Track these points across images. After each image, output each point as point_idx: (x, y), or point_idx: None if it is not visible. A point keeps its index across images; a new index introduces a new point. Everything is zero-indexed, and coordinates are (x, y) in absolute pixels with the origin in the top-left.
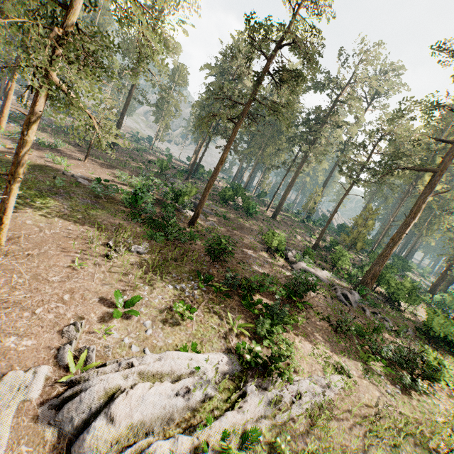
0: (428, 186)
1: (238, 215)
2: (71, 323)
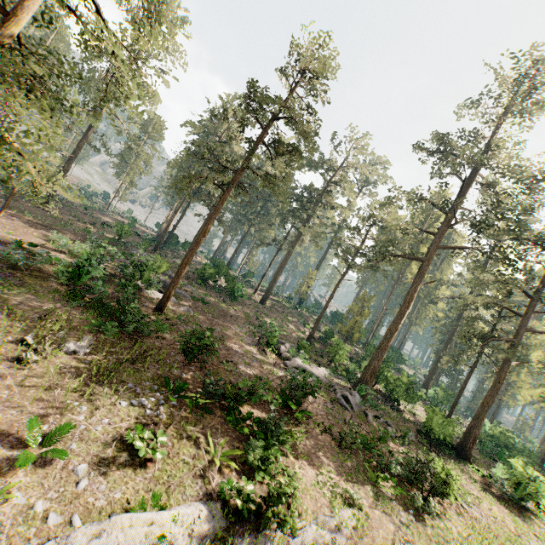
0: (419, 275)
1: (220, 298)
2: None
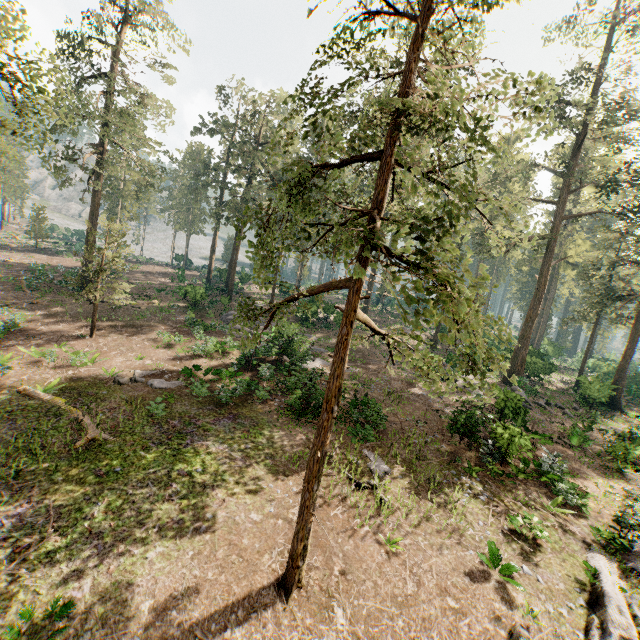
0: (548, 253)
1: None
2: (512, 635)
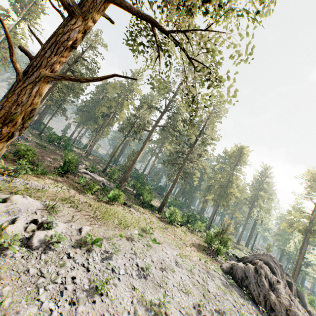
0: (147, 137)
1: (57, 148)
2: None
